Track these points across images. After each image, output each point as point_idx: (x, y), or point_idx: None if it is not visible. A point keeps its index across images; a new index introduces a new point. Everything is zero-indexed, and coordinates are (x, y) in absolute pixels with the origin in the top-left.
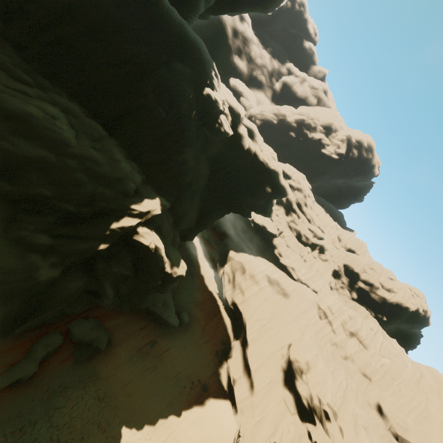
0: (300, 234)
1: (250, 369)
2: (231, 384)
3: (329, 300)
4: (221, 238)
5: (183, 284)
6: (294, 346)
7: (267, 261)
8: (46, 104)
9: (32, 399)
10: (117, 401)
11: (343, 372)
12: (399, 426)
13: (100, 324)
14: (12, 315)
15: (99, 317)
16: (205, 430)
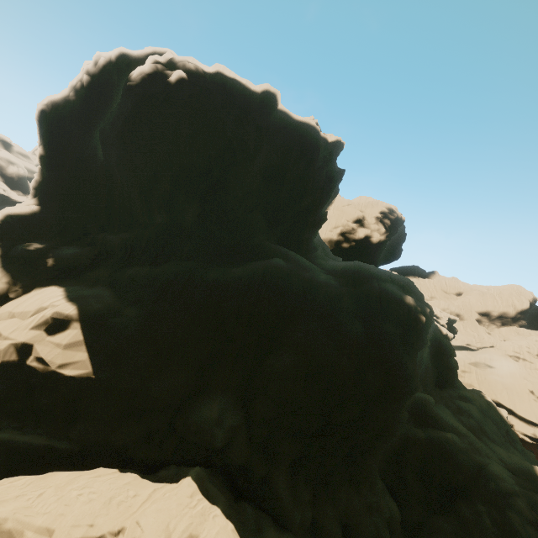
0: None
1: (532, 422)
2: (533, 438)
3: (509, 347)
4: None
5: None
6: (536, 391)
7: None
8: (463, 404)
9: None
10: None
11: None
12: None
13: None
14: None
15: None
16: None
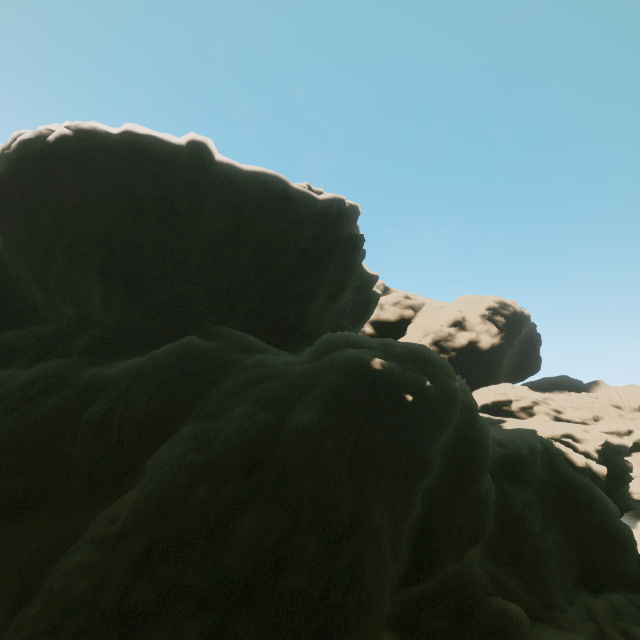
0: None
1: None
2: None
3: None
4: None
5: None
6: None
7: None
8: None
9: None
10: None
11: None
12: None
13: None
14: None
15: None
16: None
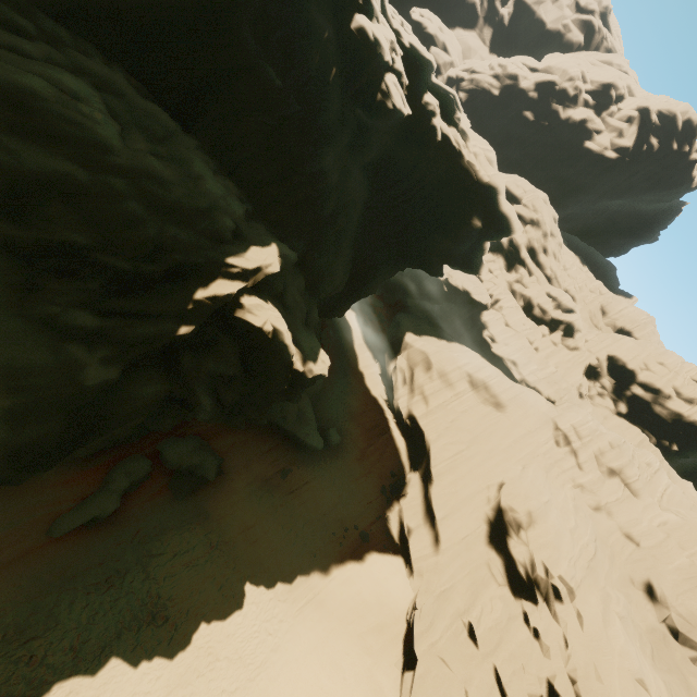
0: (530, 303)
1: (434, 515)
2: (405, 534)
3: (575, 416)
4: (393, 312)
5: (329, 386)
6: (509, 487)
7: (469, 351)
8: (59, 72)
9: (117, 543)
10: (236, 550)
11: (591, 531)
12: (682, 618)
13: (204, 444)
14: (52, 437)
15: (202, 434)
16: (365, 595)
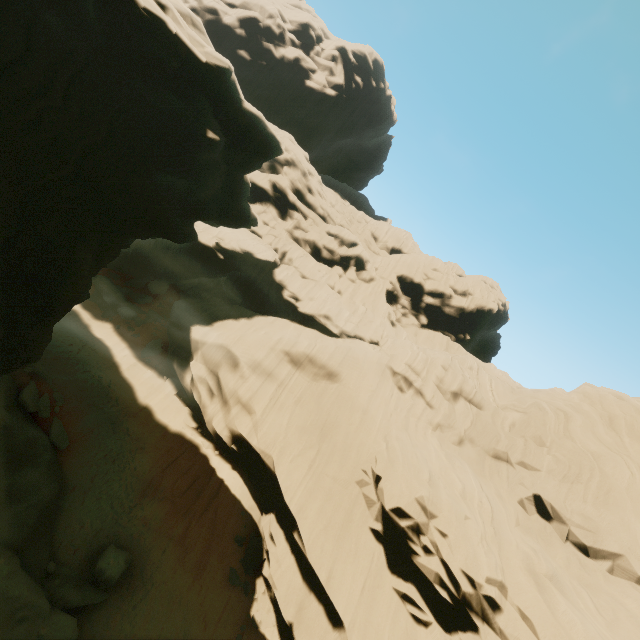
0: (316, 247)
1: (315, 578)
2: (287, 630)
3: (405, 353)
4: (169, 303)
5: (82, 470)
6: (387, 486)
7: (276, 320)
8: None
9: None
10: None
11: (474, 479)
12: (581, 529)
13: None
14: None
15: None
16: None
